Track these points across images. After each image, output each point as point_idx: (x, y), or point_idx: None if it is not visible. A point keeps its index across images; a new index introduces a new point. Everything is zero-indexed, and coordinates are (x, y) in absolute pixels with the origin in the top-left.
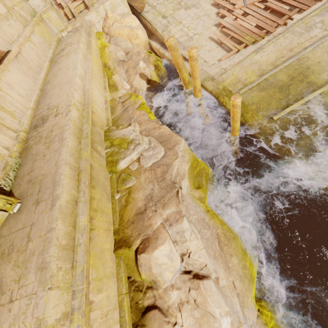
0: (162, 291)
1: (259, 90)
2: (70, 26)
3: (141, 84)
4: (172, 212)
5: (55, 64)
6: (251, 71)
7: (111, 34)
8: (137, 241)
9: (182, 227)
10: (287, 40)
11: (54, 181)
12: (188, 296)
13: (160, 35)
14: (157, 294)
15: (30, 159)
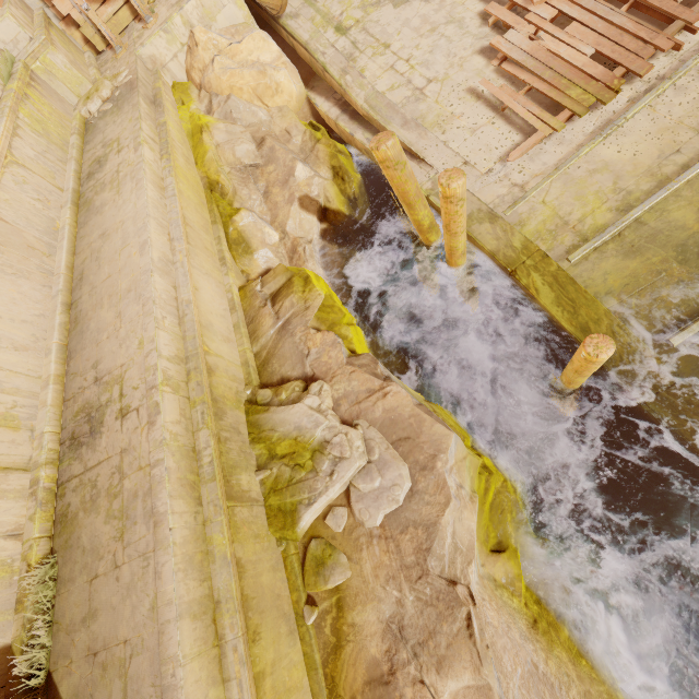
0: None
1: (623, 255)
2: (107, 84)
3: (307, 227)
4: (467, 688)
5: (89, 212)
6: (594, 195)
7: (211, 87)
8: None
9: None
10: (686, 97)
11: (160, 681)
12: None
13: (337, 82)
14: None
15: (80, 564)
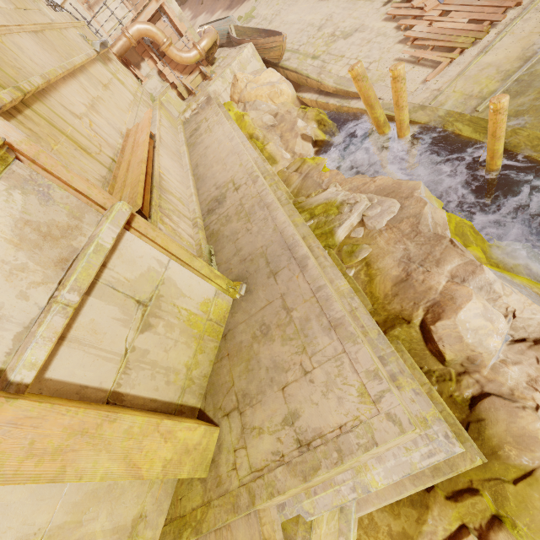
0: (488, 371)
1: (511, 98)
2: (194, 103)
3: (306, 149)
4: (457, 266)
5: (194, 146)
6: (485, 78)
7: (245, 99)
8: (417, 312)
9: (486, 278)
10: (531, 22)
11: (286, 245)
12: (539, 368)
13: (316, 80)
14: (480, 378)
15: (226, 241)
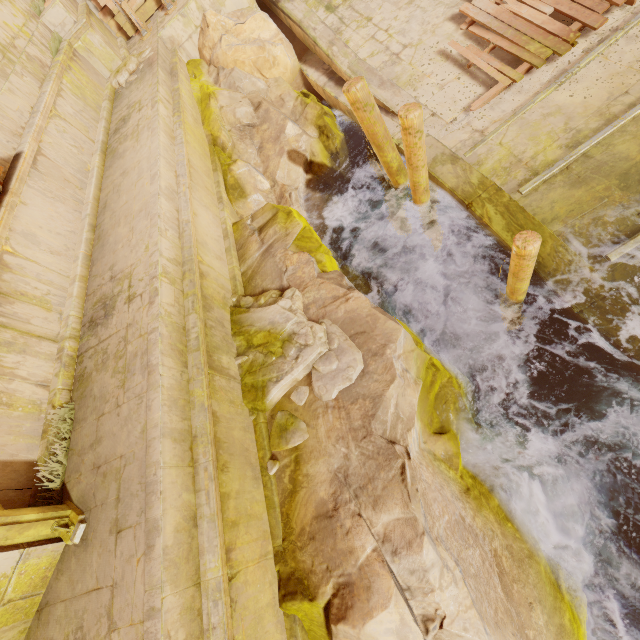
0: None
1: (569, 185)
2: (134, 60)
3: (294, 176)
4: (396, 520)
5: (113, 158)
6: (546, 135)
7: (219, 62)
8: (325, 586)
9: (422, 561)
10: (637, 45)
11: (145, 479)
12: None
13: (325, 53)
14: None
15: (91, 408)
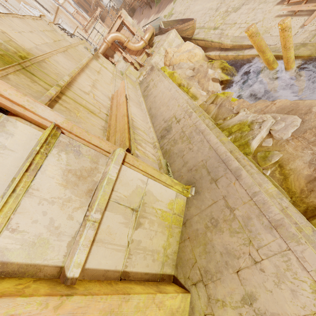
0: None
1: None
2: (144, 71)
3: (216, 87)
4: None
5: (147, 97)
6: None
7: (173, 63)
8: None
9: None
10: None
11: (221, 160)
12: None
13: (218, 42)
14: None
15: (176, 156)
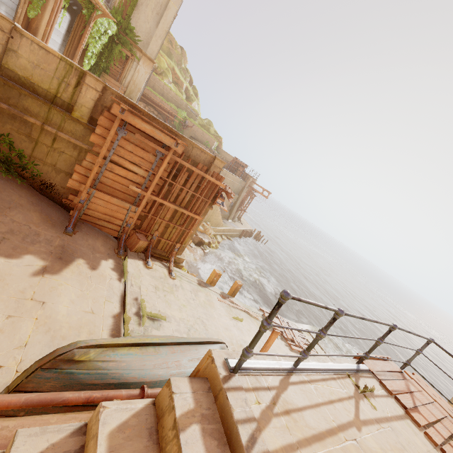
0: None
1: None
2: None
3: None
4: None
5: None
6: None
7: None
8: None
9: None
10: None
11: None
12: None
13: None
14: None
15: None
